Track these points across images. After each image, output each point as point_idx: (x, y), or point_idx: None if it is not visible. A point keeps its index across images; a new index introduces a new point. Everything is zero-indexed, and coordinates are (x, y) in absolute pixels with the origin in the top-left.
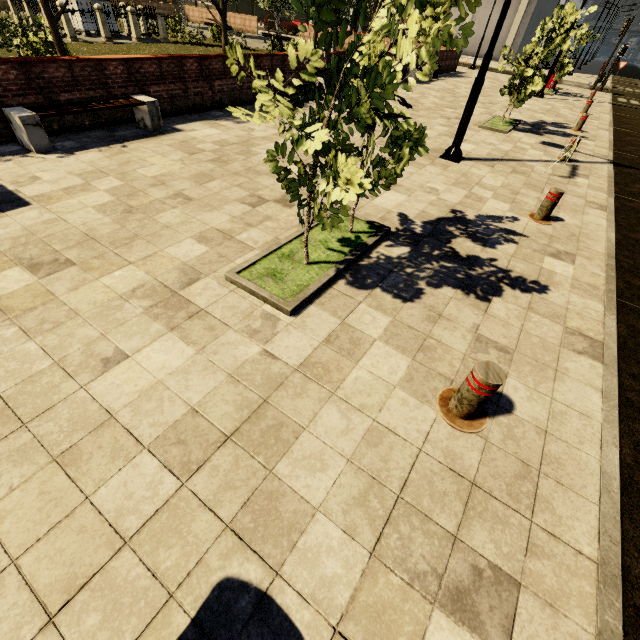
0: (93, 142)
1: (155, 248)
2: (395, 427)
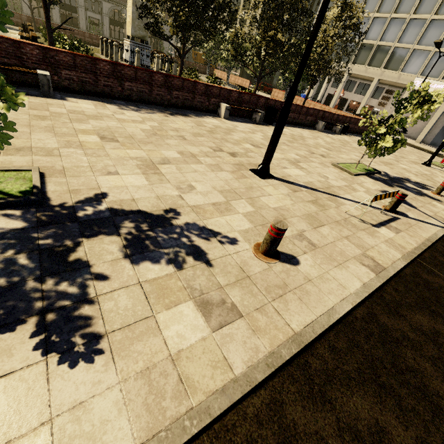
0: None
1: None
2: None
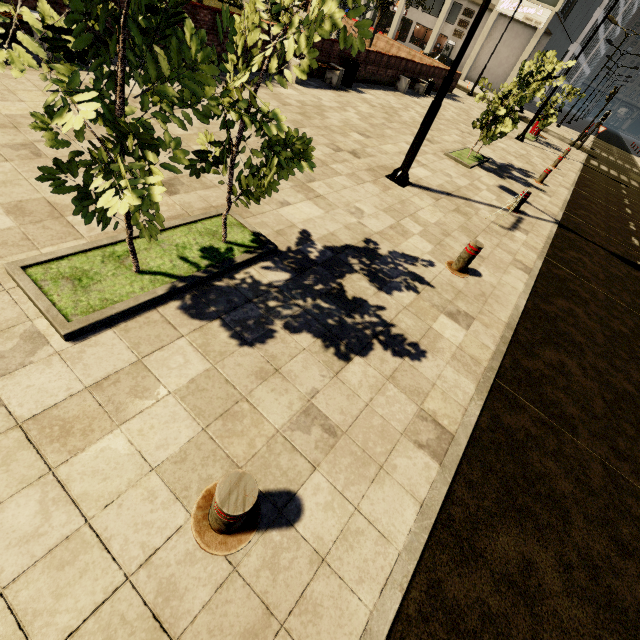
0: None
1: None
2: (112, 536)
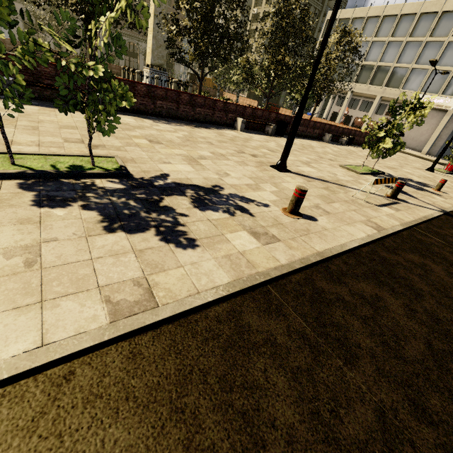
0: (48, 105)
1: None
2: None
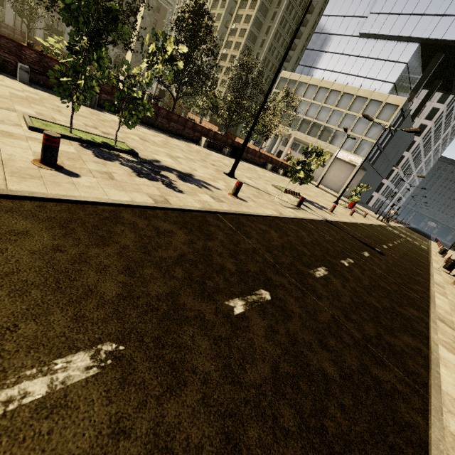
0: (53, 93)
1: (11, 103)
2: (4, 148)
